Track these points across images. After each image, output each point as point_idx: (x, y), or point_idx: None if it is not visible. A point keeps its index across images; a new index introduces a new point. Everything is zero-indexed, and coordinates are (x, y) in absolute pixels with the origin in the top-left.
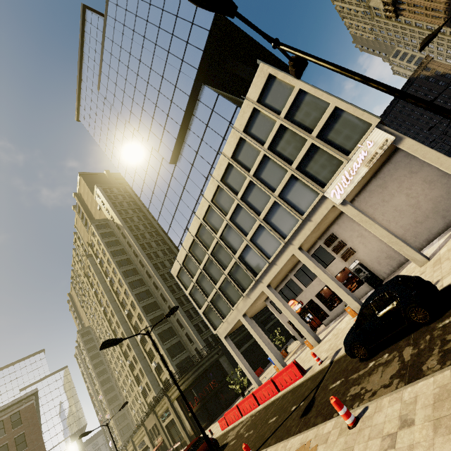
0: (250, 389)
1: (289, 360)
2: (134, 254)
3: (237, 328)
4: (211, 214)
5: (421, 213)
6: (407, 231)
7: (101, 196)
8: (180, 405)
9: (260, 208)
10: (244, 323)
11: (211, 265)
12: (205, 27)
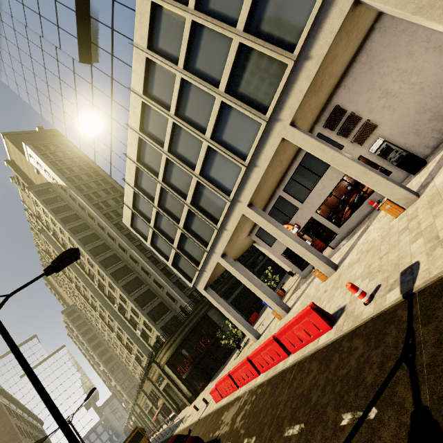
0: (246, 340)
1: (291, 300)
2: (89, 217)
3: (224, 277)
4: (149, 118)
5: None
6: None
7: (33, 155)
8: (171, 369)
9: (217, 73)
10: (225, 265)
11: (168, 198)
12: None
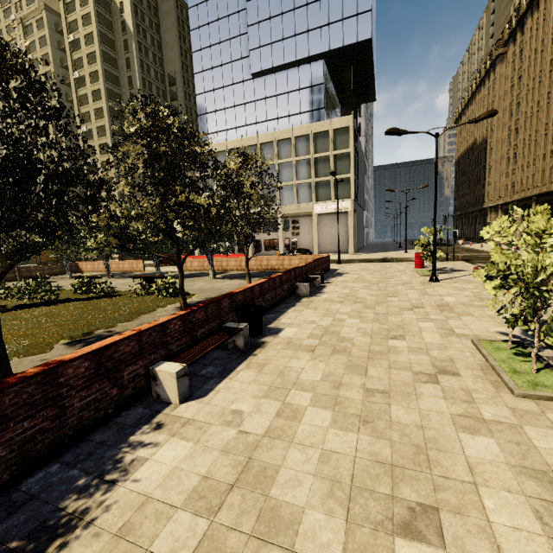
0: None
1: None
2: (128, 80)
3: None
4: (252, 150)
5: (333, 241)
6: (324, 244)
7: None
8: None
9: (283, 179)
10: None
11: None
12: (358, 34)
